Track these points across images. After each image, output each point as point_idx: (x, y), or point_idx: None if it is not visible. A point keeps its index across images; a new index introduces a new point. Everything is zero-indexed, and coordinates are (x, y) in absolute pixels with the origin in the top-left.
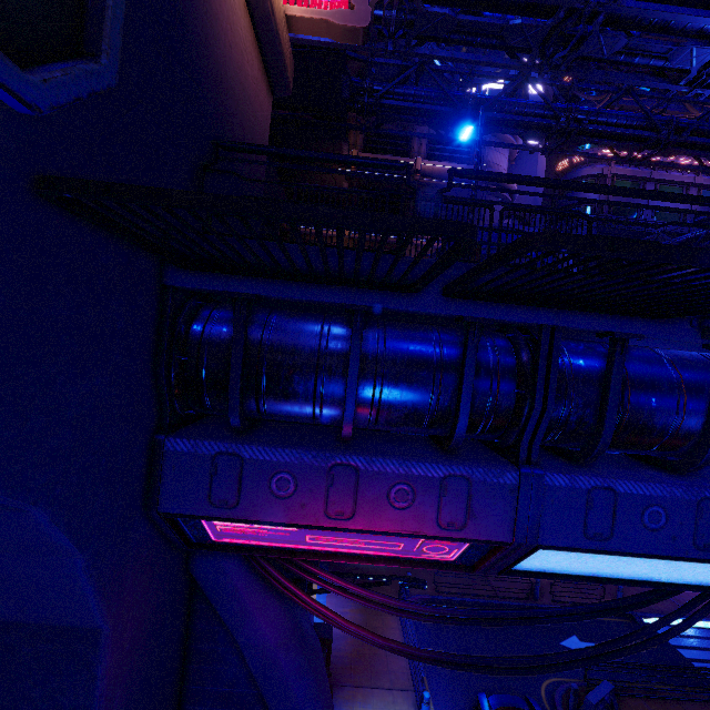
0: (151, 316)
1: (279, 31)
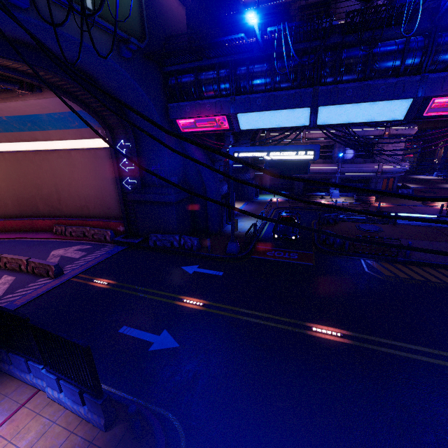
0: (161, 78)
1: None
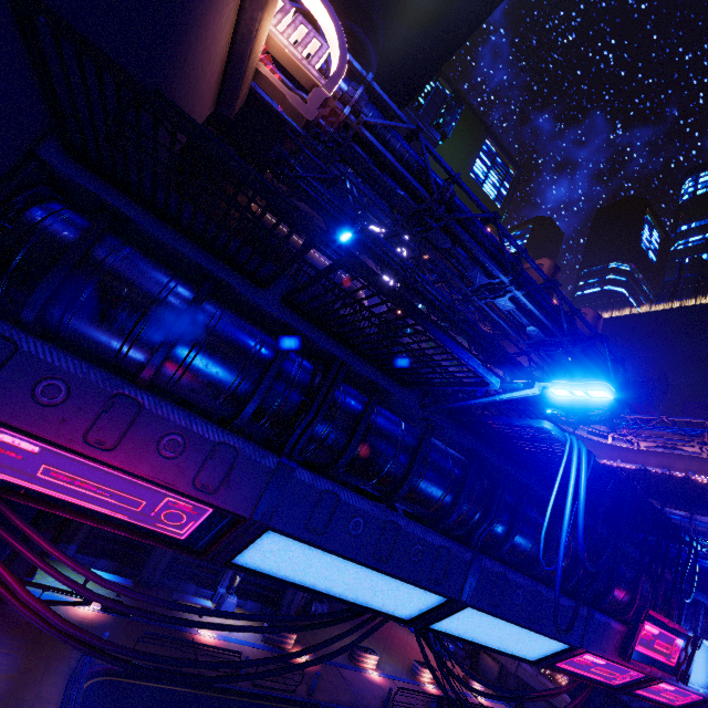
0: (2, 166)
1: (246, 72)
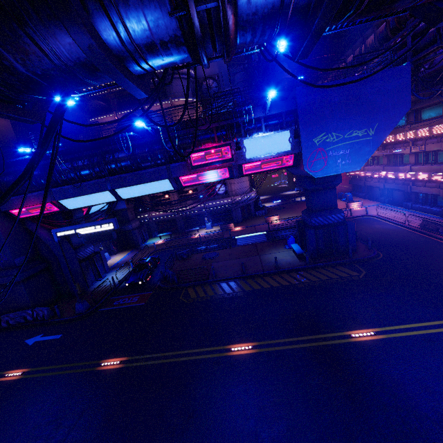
0: None
1: None
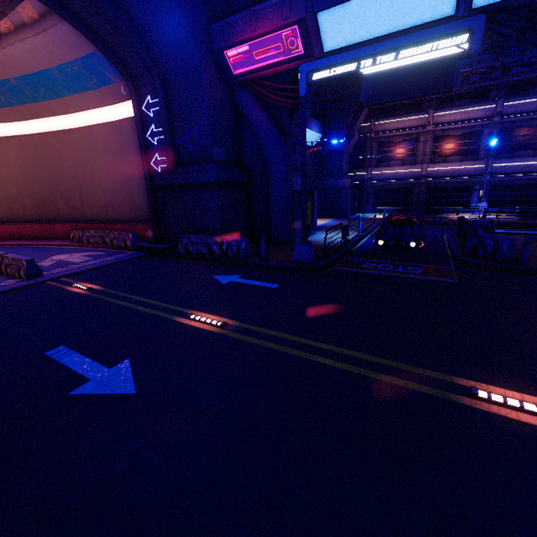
0: None
1: None
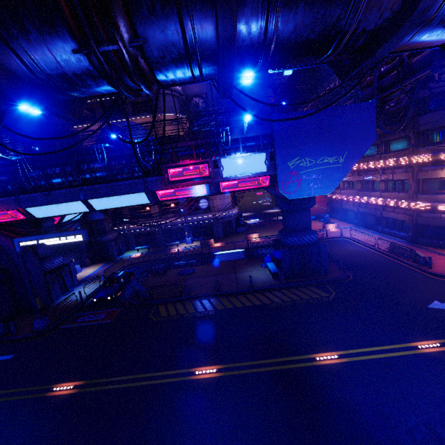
0: None
1: None
